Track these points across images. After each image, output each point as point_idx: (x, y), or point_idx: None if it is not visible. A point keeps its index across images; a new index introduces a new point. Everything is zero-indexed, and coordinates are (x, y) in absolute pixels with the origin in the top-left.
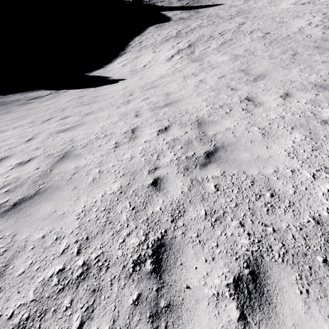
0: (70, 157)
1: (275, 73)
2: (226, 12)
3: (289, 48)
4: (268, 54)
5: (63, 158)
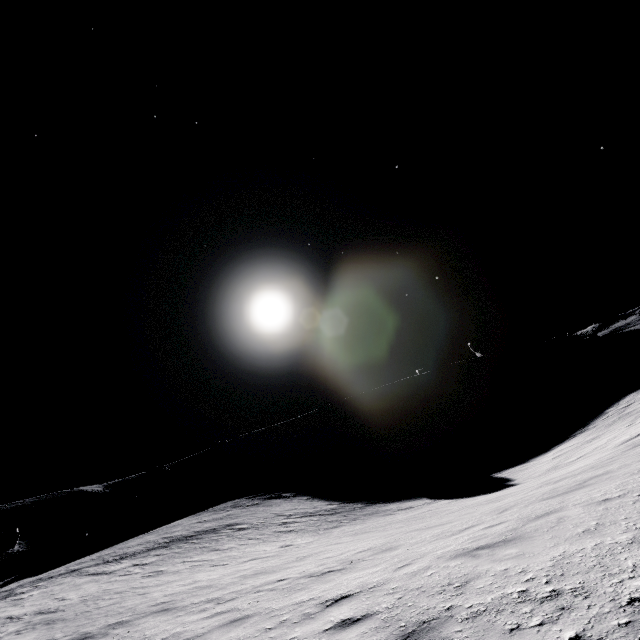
0: (300, 560)
1: (598, 484)
2: None
3: None
4: None
5: (297, 560)
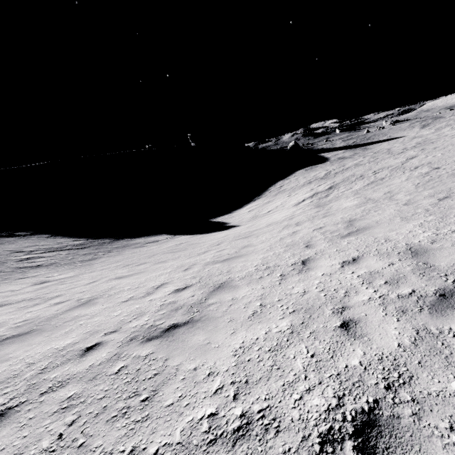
0: (87, 304)
1: (383, 226)
2: (403, 144)
3: (446, 188)
4: (409, 197)
5: (82, 304)
